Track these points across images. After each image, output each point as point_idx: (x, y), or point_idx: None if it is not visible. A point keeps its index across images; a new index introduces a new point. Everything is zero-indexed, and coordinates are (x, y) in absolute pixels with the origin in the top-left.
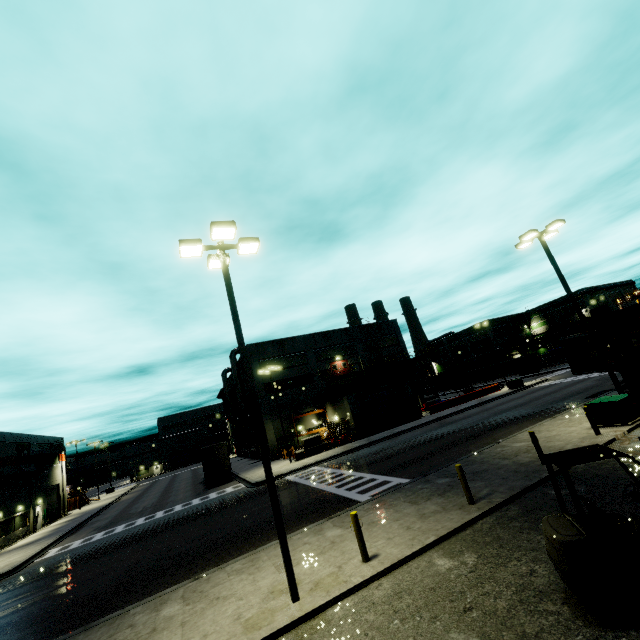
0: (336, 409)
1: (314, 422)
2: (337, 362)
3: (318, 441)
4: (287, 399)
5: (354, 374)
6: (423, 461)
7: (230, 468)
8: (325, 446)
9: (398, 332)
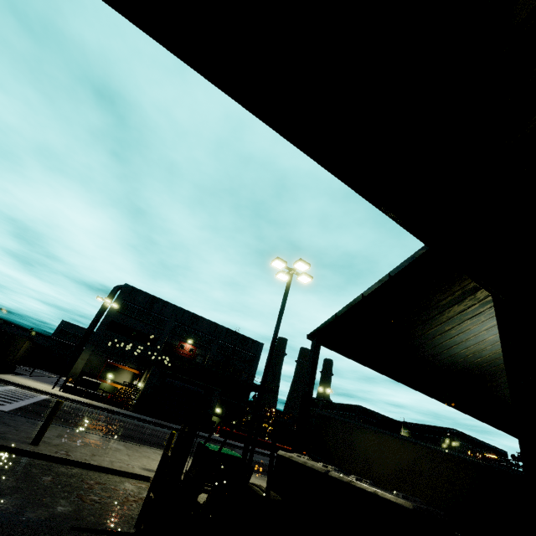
0: (146, 377)
1: (126, 379)
2: (187, 344)
3: (94, 387)
4: (120, 345)
5: (188, 360)
6: (68, 423)
7: (10, 362)
8: (97, 396)
9: (258, 355)
